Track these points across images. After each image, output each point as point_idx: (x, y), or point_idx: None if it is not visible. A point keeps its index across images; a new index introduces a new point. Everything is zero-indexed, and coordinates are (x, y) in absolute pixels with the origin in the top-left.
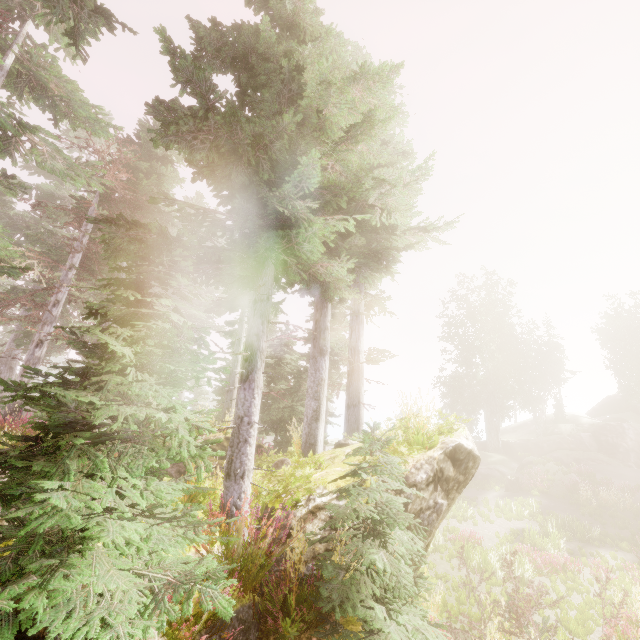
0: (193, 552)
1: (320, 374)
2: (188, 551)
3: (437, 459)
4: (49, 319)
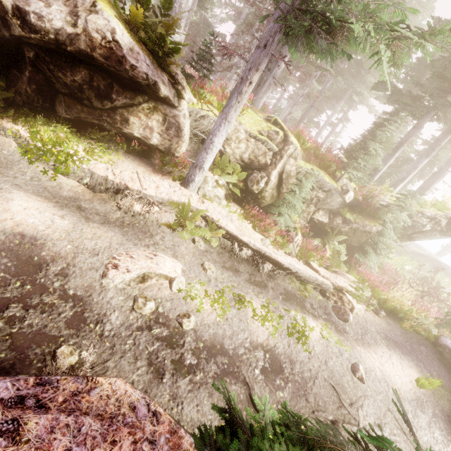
0: (354, 187)
1: (418, 165)
2: (354, 186)
3: (440, 215)
4: (309, 84)
